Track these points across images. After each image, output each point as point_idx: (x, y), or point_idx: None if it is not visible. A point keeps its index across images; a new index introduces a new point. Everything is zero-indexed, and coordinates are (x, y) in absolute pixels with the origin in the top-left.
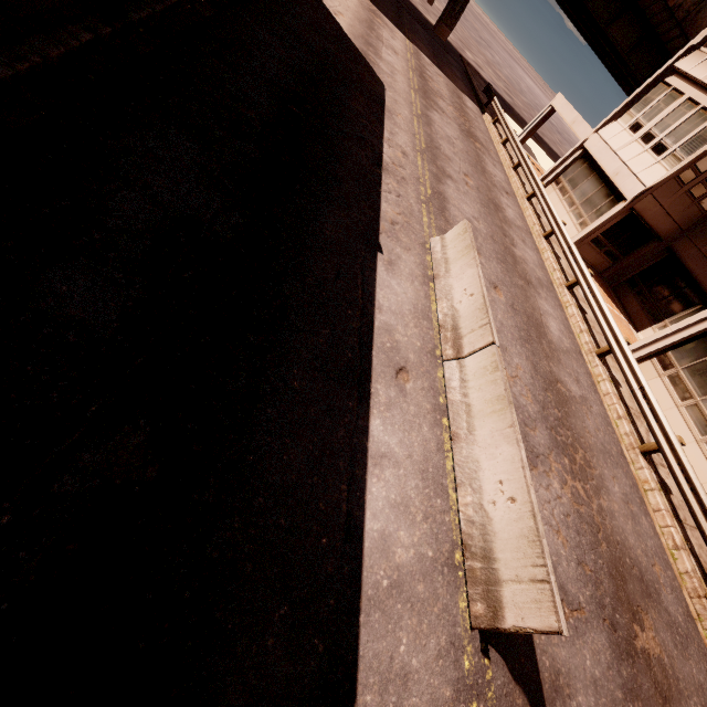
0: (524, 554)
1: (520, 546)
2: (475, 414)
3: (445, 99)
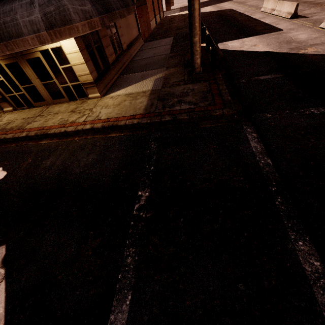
0: (291, 6)
1: (291, 6)
2: (280, 10)
3: (248, 0)
